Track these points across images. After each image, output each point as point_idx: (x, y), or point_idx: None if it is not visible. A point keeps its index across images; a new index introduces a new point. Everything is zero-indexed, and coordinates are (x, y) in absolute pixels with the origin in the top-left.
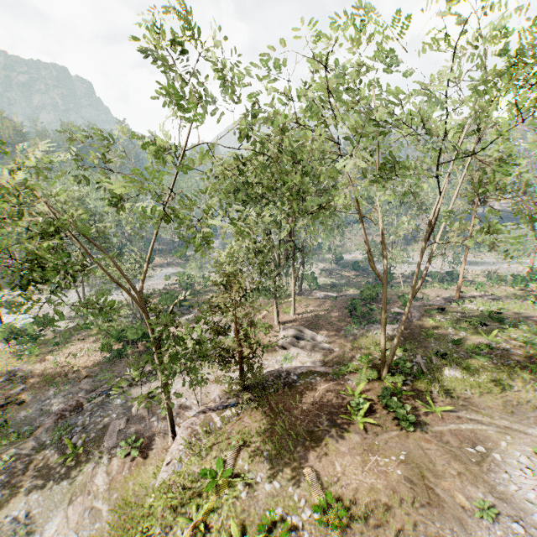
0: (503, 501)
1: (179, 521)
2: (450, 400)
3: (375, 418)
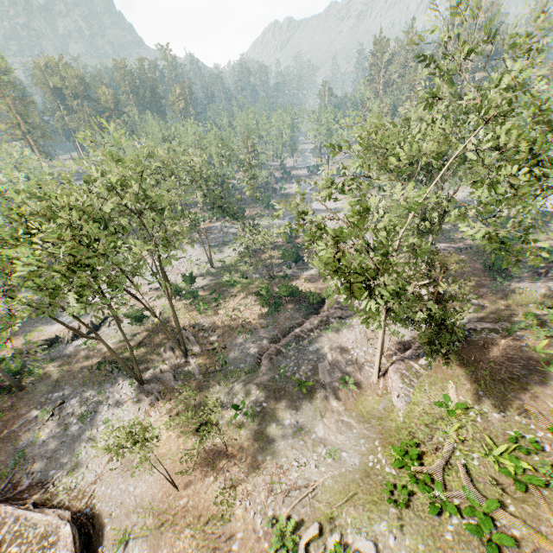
0: None
1: (436, 433)
2: None
3: None
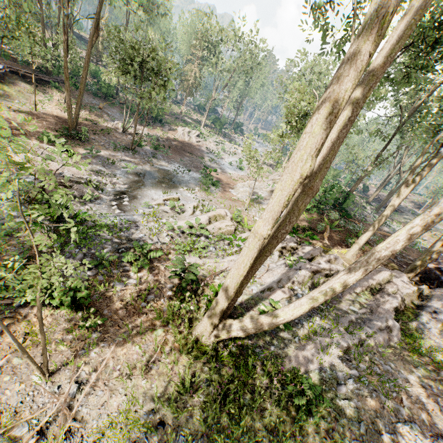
0: None
1: None
2: None
3: None
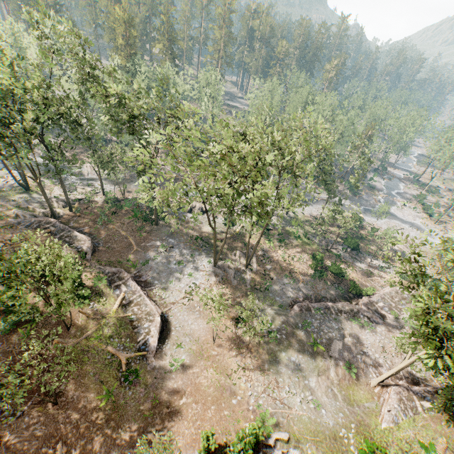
0: None
1: None
2: None
3: None
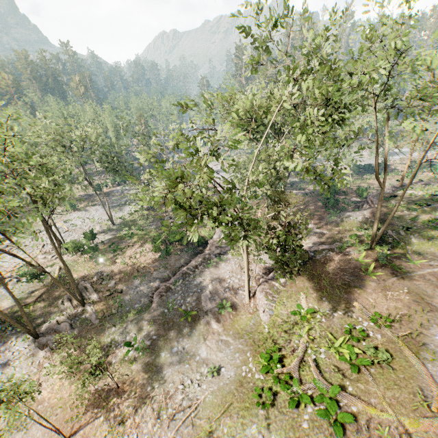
0: None
1: (293, 337)
2: (420, 256)
3: (379, 272)
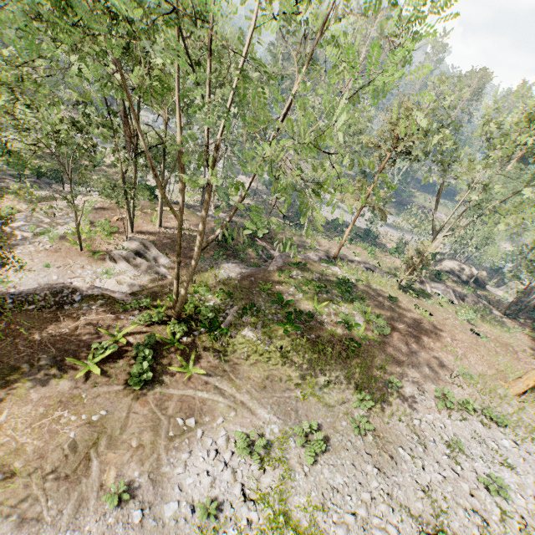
0: (153, 484)
1: None
2: (217, 362)
3: (113, 366)
